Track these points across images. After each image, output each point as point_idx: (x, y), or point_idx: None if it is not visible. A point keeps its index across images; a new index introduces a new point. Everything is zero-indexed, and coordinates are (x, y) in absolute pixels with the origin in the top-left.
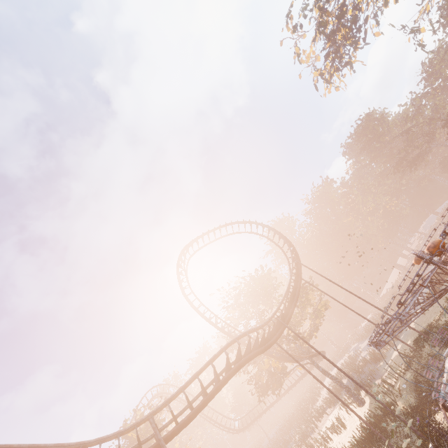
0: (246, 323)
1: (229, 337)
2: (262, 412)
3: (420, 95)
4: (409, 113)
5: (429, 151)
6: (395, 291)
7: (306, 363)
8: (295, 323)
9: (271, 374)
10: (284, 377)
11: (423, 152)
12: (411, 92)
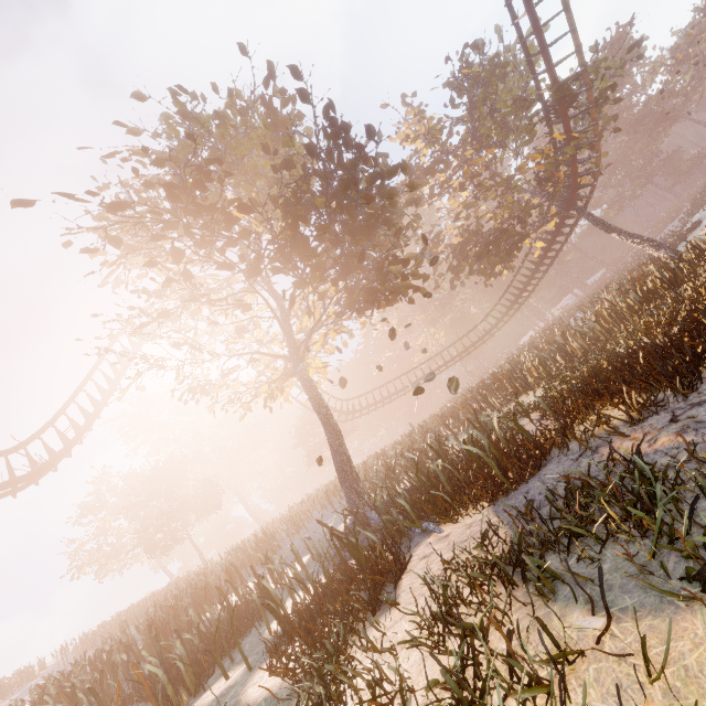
0: (480, 127)
1: (532, 12)
2: (381, 399)
3: (701, 23)
4: (679, 46)
5: (676, 120)
6: (579, 302)
7: (577, 214)
8: (585, 130)
9: (544, 179)
10: (525, 240)
11: (674, 113)
12: (694, 11)
